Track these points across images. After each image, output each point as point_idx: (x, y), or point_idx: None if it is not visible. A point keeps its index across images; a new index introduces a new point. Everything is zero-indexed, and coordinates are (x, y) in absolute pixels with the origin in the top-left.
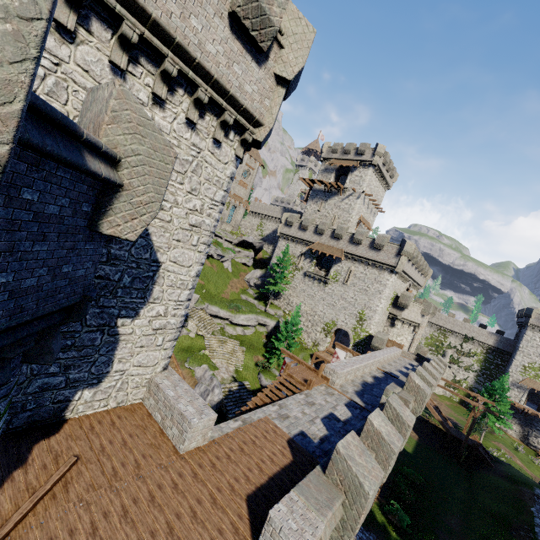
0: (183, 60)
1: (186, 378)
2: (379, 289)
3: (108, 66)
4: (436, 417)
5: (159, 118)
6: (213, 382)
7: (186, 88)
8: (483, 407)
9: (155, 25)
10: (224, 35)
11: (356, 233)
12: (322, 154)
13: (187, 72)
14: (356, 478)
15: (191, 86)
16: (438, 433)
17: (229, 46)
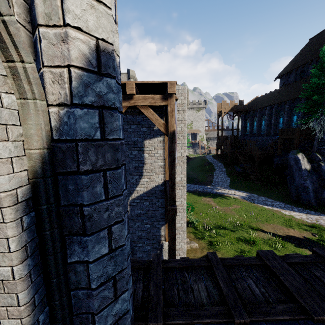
0: None
1: None
2: None
3: None
4: None
5: None
6: None
7: None
8: None
9: None
10: None
11: None
12: None
13: None
14: None
15: None
16: None
17: None
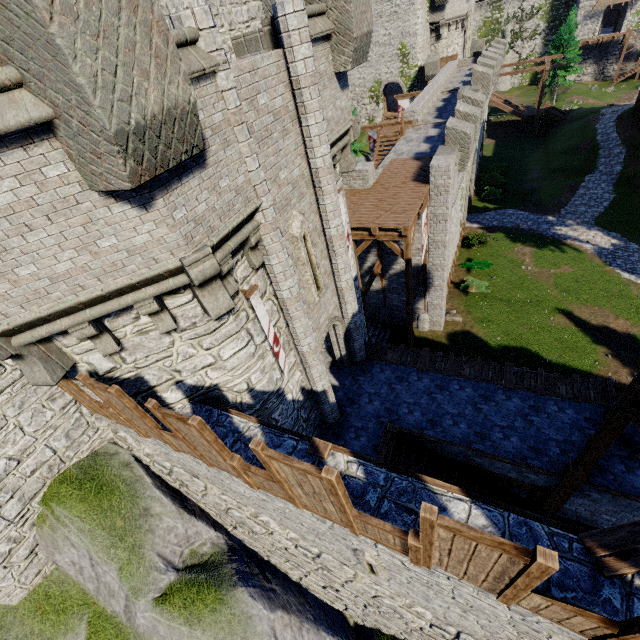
0: None
1: None
2: None
3: None
4: (507, 110)
5: None
6: None
7: None
8: (549, 67)
9: None
10: None
11: None
12: None
13: None
14: (462, 133)
15: None
16: (512, 126)
17: None
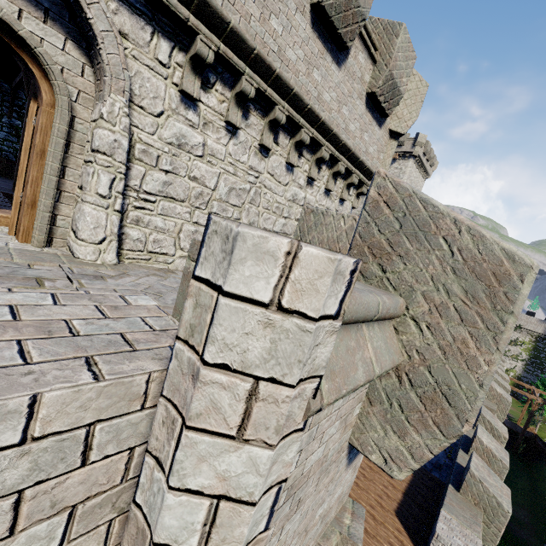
0: (332, 144)
1: None
2: None
3: (284, 165)
4: None
5: (308, 195)
6: None
7: (327, 163)
8: (541, 401)
9: (321, 125)
10: (361, 111)
11: None
12: None
13: (334, 153)
14: (494, 498)
15: (330, 160)
16: None
17: (363, 120)
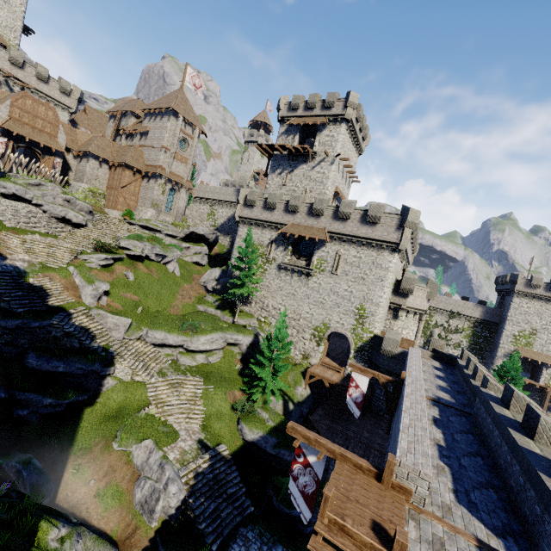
0: None
1: (115, 471)
2: (380, 275)
3: None
4: None
5: None
6: (164, 474)
7: None
8: None
9: None
10: None
11: (341, 205)
12: (280, 112)
13: None
14: None
15: None
16: None
17: None
